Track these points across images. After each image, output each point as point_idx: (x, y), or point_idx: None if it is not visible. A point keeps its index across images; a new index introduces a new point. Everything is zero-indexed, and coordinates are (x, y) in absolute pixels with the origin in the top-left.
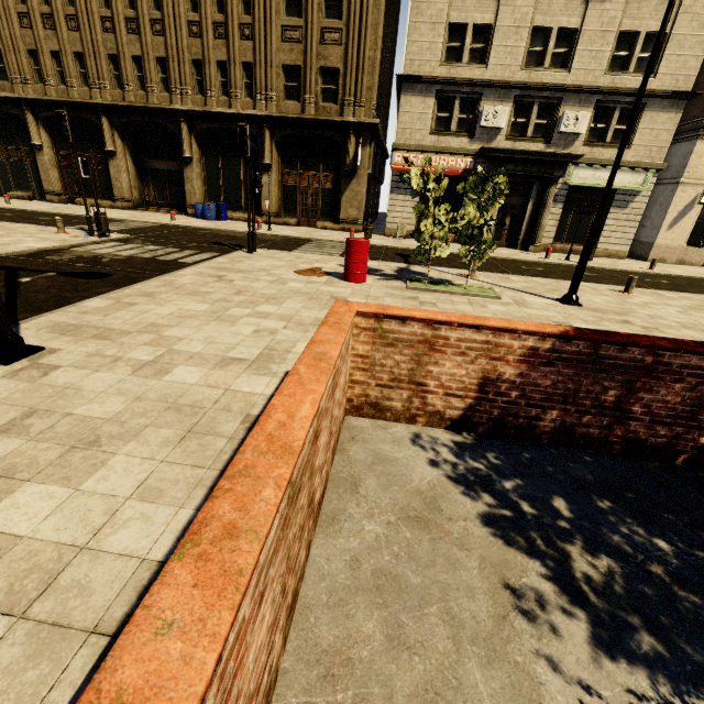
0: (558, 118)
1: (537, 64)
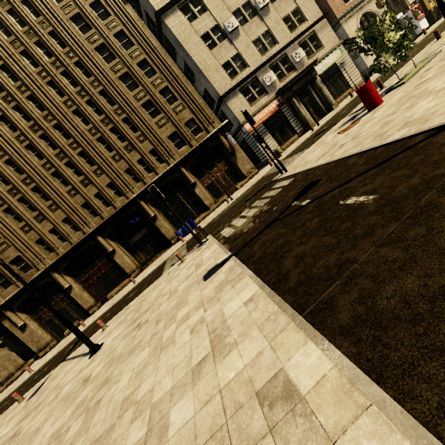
0: (290, 60)
1: (264, 51)
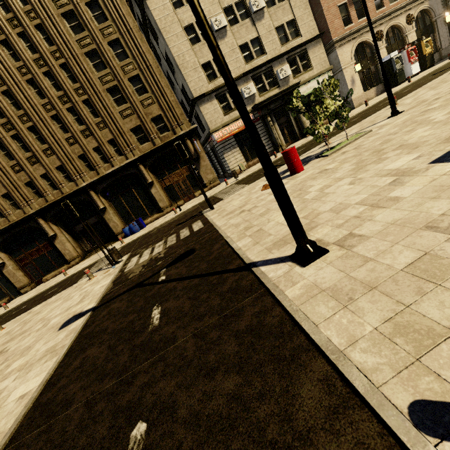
0: (275, 75)
1: (250, 59)
